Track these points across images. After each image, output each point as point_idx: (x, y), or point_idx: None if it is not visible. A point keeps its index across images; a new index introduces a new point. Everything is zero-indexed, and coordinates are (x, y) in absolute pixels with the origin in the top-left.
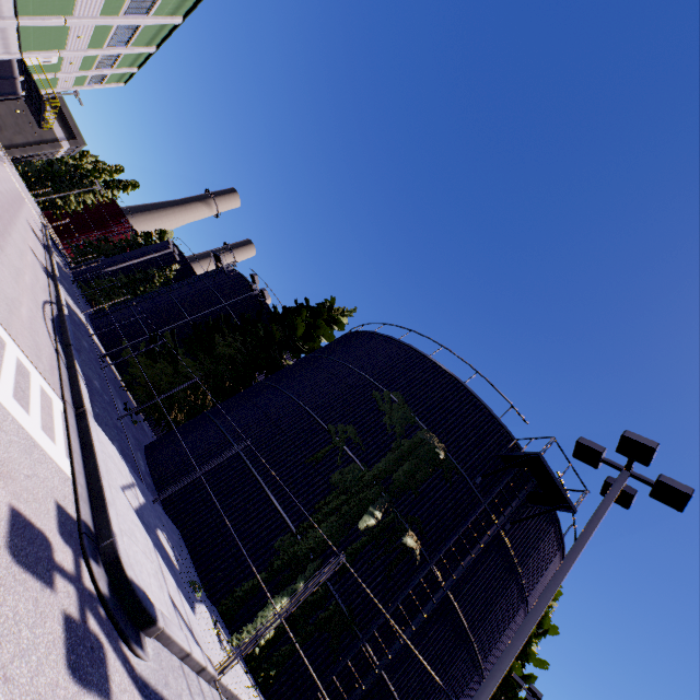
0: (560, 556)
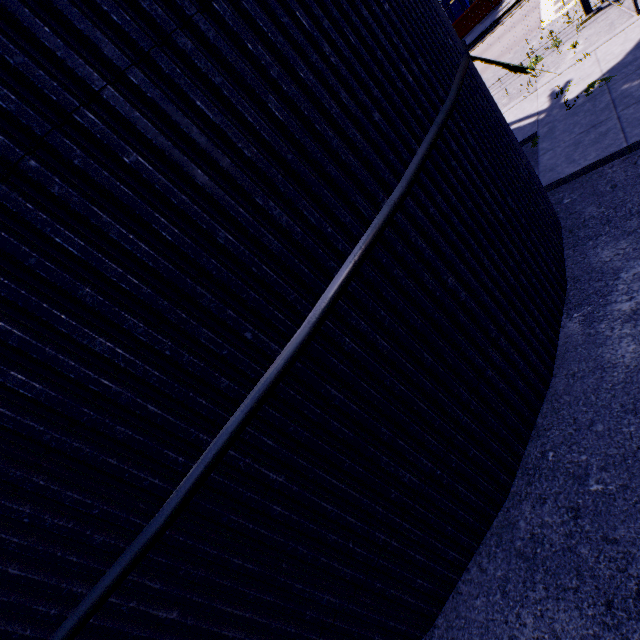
0: None
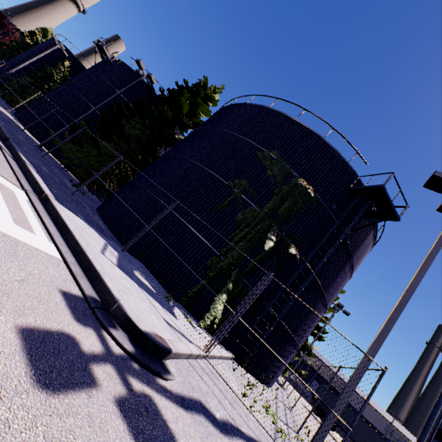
0: (372, 244)
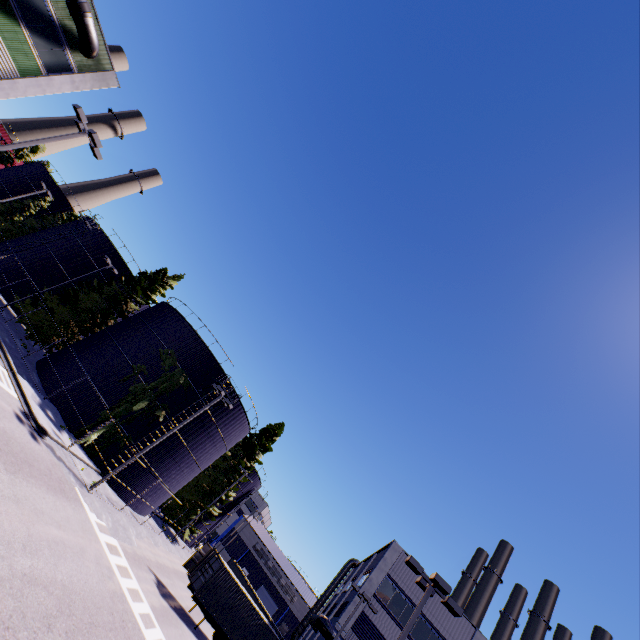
0: (245, 418)
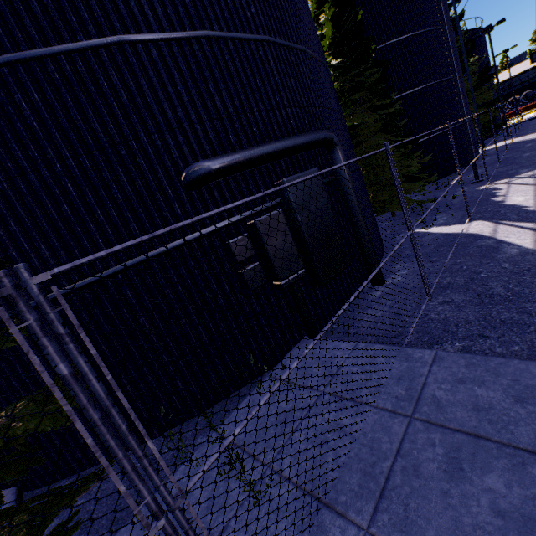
0: None
